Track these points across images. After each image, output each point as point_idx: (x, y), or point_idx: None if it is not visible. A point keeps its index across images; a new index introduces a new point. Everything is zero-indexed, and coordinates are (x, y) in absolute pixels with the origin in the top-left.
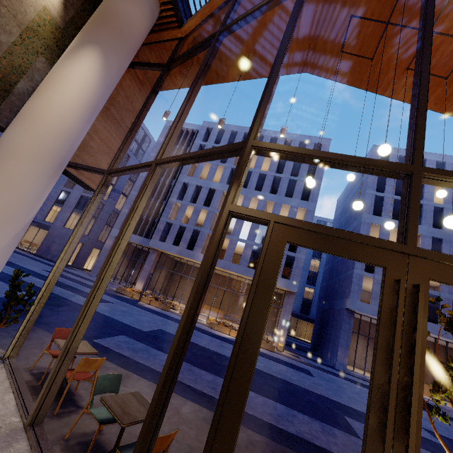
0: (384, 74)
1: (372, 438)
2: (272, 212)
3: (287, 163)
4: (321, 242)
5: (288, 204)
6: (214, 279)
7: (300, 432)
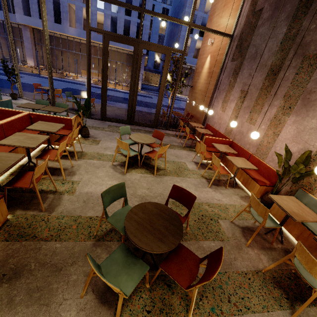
0: None
1: (131, 84)
2: None
3: None
4: (118, 40)
5: None
6: None
7: (138, 110)
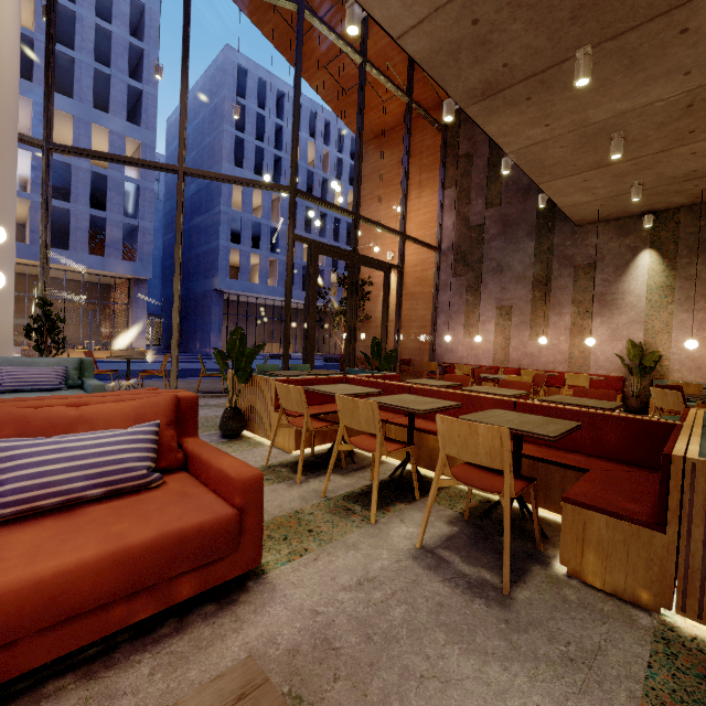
0: (307, 59)
1: (349, 320)
2: (74, 139)
3: (81, 25)
4: (331, 253)
5: (105, 127)
6: None
7: None
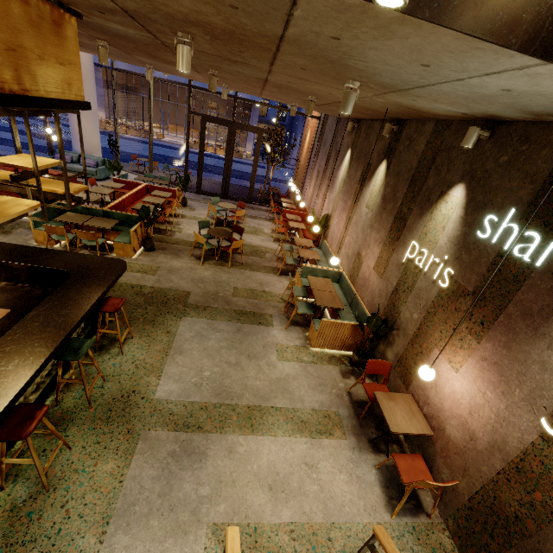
0: None
1: (226, 160)
2: None
3: None
4: (215, 122)
5: None
6: (179, 95)
7: (240, 184)
